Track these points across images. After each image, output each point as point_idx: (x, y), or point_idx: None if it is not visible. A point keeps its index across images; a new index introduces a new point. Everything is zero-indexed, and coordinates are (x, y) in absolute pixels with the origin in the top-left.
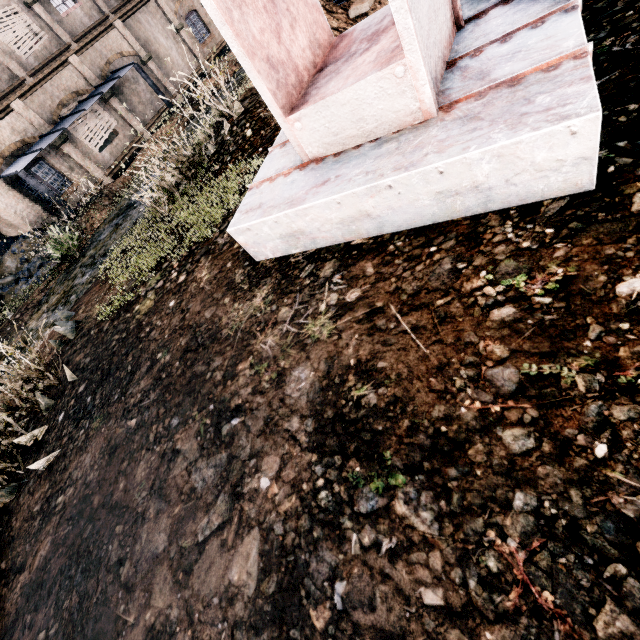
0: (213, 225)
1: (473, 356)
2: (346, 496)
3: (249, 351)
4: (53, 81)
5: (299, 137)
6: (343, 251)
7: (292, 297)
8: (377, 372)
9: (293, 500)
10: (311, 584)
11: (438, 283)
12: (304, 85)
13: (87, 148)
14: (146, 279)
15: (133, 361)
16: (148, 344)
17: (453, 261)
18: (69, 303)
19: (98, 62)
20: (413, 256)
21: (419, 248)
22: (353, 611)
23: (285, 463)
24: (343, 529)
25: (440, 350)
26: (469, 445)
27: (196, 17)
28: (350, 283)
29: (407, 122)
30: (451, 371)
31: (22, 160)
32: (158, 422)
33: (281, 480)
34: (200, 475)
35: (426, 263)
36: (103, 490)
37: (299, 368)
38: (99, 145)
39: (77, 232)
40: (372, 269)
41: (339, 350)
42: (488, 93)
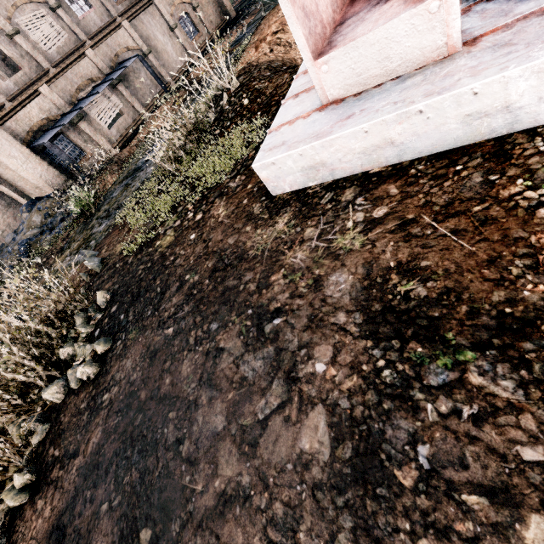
0: (222, 174)
1: (526, 248)
2: (412, 373)
3: (280, 265)
4: (73, 70)
5: (323, 80)
6: (362, 179)
7: (316, 219)
8: (421, 270)
9: (355, 379)
10: (390, 448)
11: (471, 193)
12: (326, 36)
13: (98, 125)
14: (163, 221)
15: (161, 284)
16: (174, 269)
17: (484, 175)
18: (89, 247)
19: (109, 55)
20: (438, 175)
21: (443, 168)
22: (443, 470)
23: (339, 350)
24: (415, 400)
25: (487, 246)
26: (541, 322)
27: (187, 18)
28: (375, 203)
29: (431, 58)
30: (504, 262)
31: (47, 134)
32: (196, 328)
33: (338, 364)
34: (249, 366)
35: (454, 179)
36: (149, 386)
37: (336, 274)
38: (108, 123)
39: (93, 191)
40: (396, 190)
41: (375, 256)
42: (516, 24)
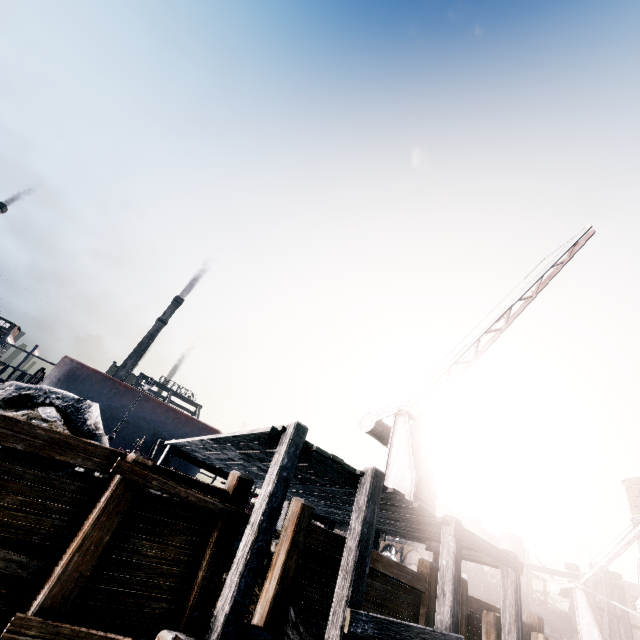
0: None
1: None
2: None
3: None
4: None
5: None
6: None
7: None
8: None
9: None
10: None
11: None
12: None
13: None
14: None
15: None
16: None
17: None
18: None
19: None
20: None
21: None
22: None
23: None
24: None
25: None
26: None
27: None
28: None
29: None
30: None
31: None
32: None
33: None
34: None
35: None
36: None
37: None
38: None
39: None
40: None
41: None
42: None
